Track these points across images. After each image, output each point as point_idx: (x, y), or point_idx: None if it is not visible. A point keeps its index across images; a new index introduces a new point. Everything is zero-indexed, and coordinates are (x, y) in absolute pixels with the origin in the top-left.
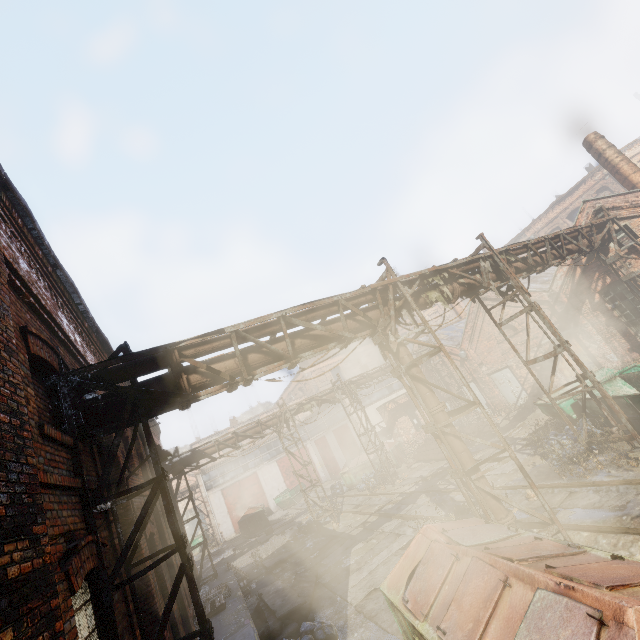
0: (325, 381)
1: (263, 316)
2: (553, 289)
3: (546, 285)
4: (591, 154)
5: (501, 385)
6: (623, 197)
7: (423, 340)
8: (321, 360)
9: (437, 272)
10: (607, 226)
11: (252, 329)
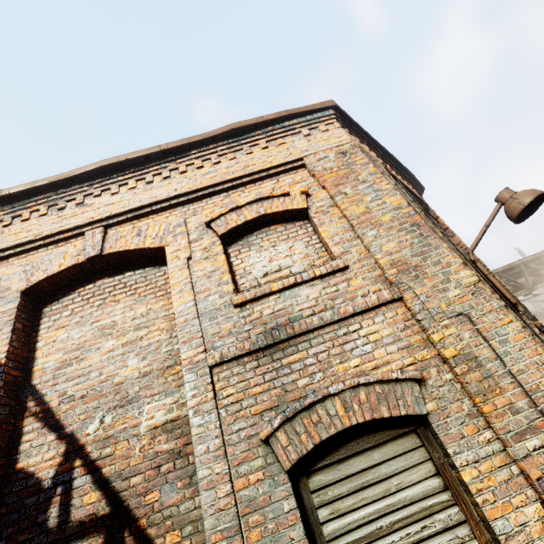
0: None
1: (510, 263)
2: None
3: None
4: None
5: None
6: None
7: None
8: None
9: None
10: None
11: (503, 271)
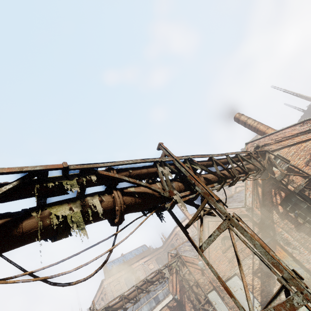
0: (120, 290)
1: None
2: (247, 204)
3: (242, 203)
4: (240, 124)
5: (236, 293)
6: (268, 137)
7: (173, 252)
8: (118, 271)
9: (78, 174)
10: (267, 154)
11: None
